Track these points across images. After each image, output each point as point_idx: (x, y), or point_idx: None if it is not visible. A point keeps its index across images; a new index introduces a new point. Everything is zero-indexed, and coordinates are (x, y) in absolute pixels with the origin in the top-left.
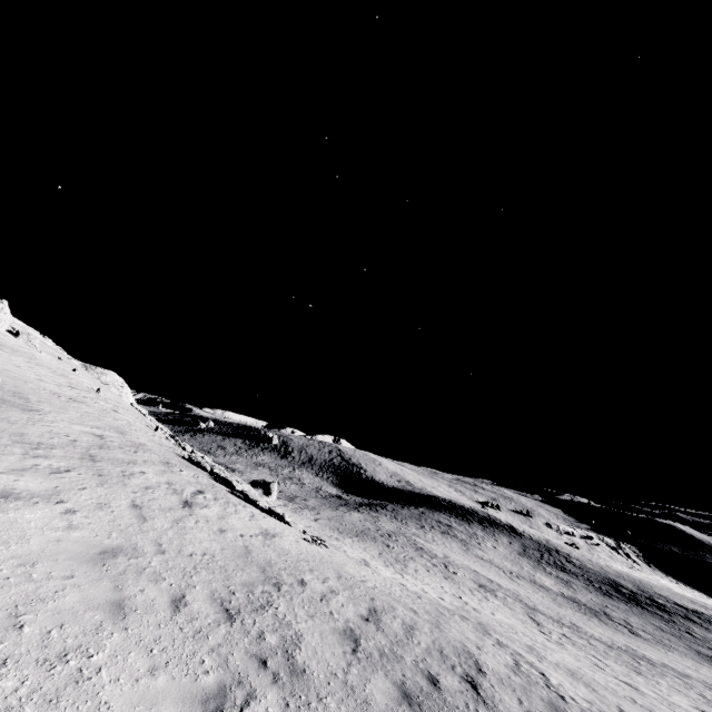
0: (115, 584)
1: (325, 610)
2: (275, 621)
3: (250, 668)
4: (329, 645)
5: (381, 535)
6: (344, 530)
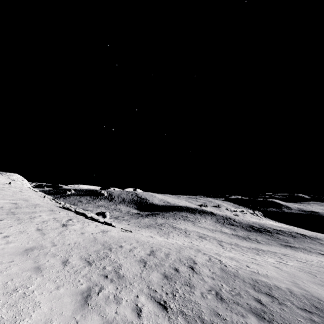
0: (34, 261)
1: (131, 254)
2: (110, 262)
3: (100, 279)
4: (134, 266)
5: (157, 225)
6: (141, 226)
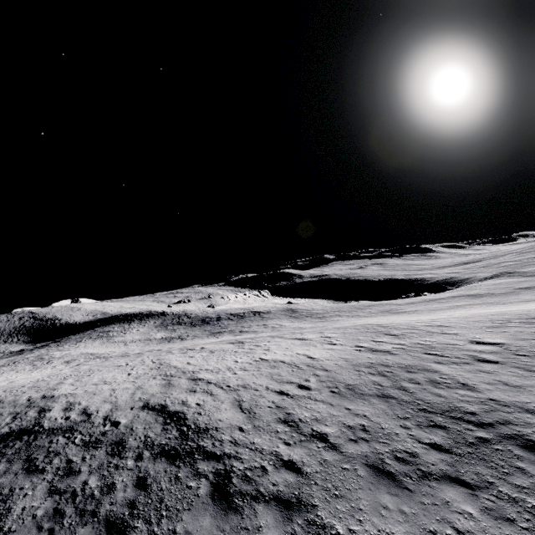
0: None
1: None
2: None
3: None
4: None
5: (2, 366)
6: None
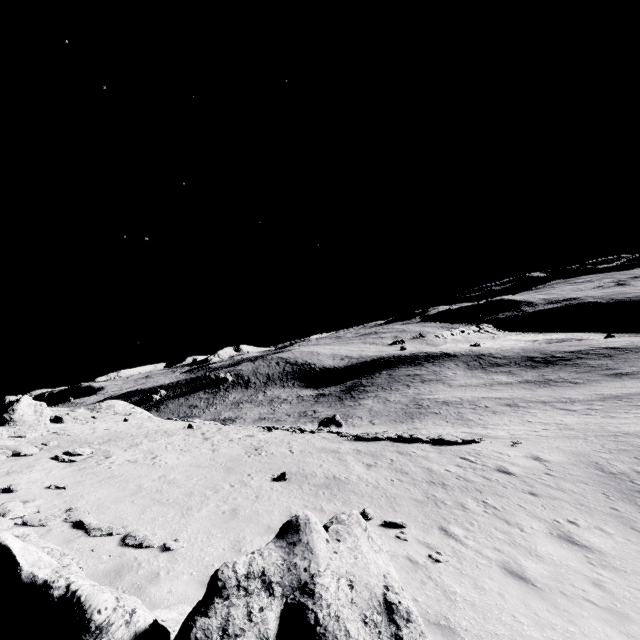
0: None
1: None
2: None
3: None
4: None
5: (417, 408)
6: (398, 419)
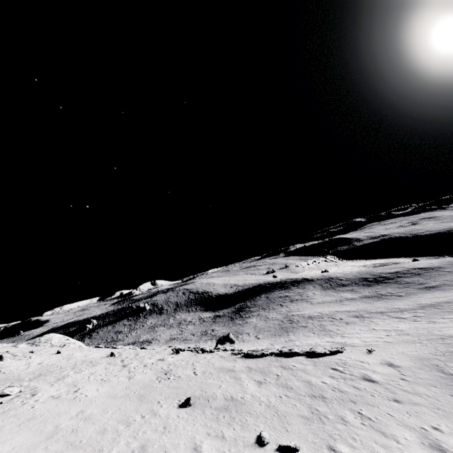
0: None
1: None
2: None
3: None
4: None
5: (290, 323)
6: (276, 333)
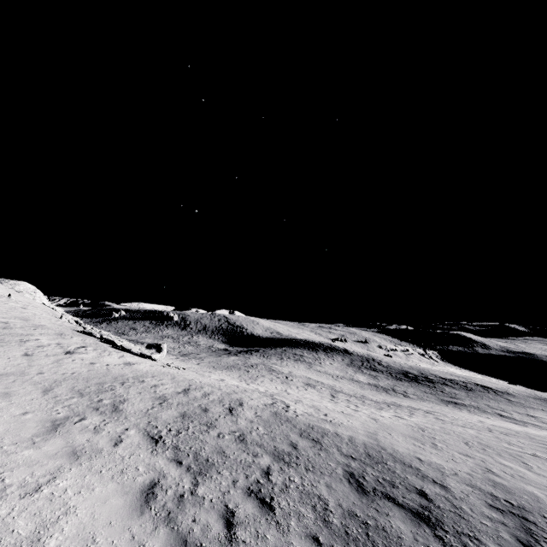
0: (6, 386)
1: (152, 390)
2: (112, 395)
3: (88, 411)
4: (145, 402)
5: (245, 366)
6: (218, 367)
